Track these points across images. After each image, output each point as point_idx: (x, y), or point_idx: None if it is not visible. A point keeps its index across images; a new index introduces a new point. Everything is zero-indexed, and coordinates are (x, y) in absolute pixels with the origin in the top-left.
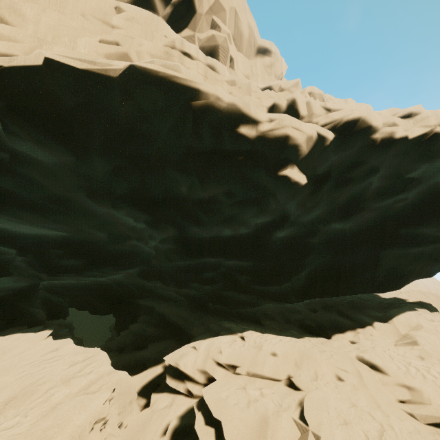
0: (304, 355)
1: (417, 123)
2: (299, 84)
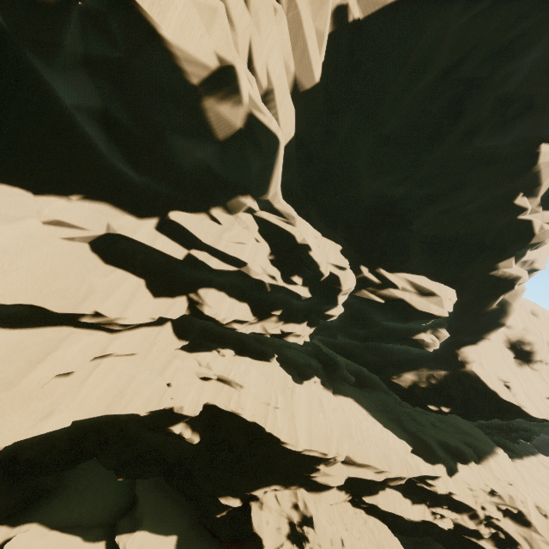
0: None
1: None
2: None
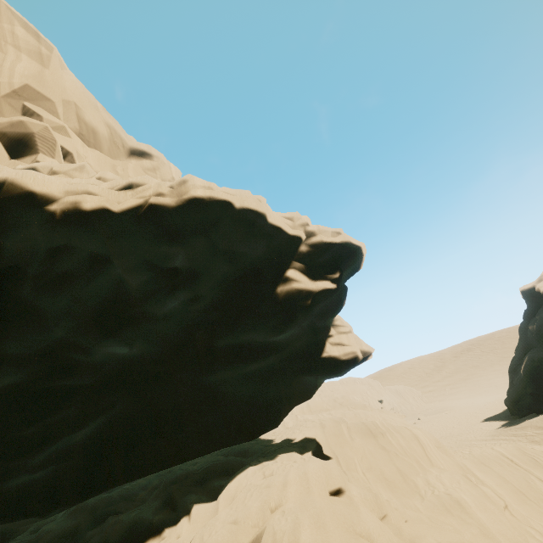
0: None
1: (137, 195)
2: (86, 169)
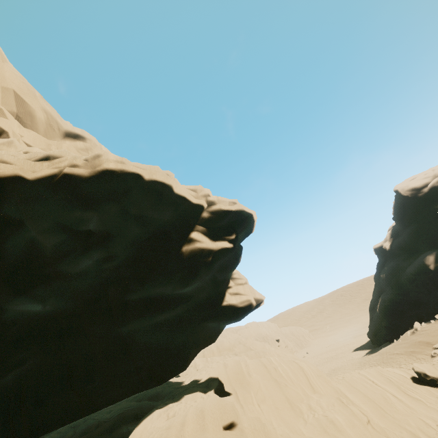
0: None
1: (53, 165)
2: (14, 144)
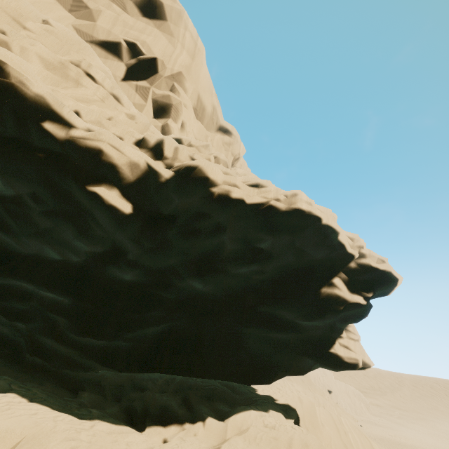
0: (34, 439)
1: (261, 193)
2: (209, 147)
